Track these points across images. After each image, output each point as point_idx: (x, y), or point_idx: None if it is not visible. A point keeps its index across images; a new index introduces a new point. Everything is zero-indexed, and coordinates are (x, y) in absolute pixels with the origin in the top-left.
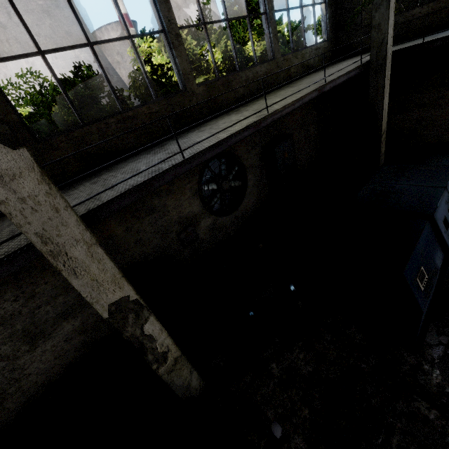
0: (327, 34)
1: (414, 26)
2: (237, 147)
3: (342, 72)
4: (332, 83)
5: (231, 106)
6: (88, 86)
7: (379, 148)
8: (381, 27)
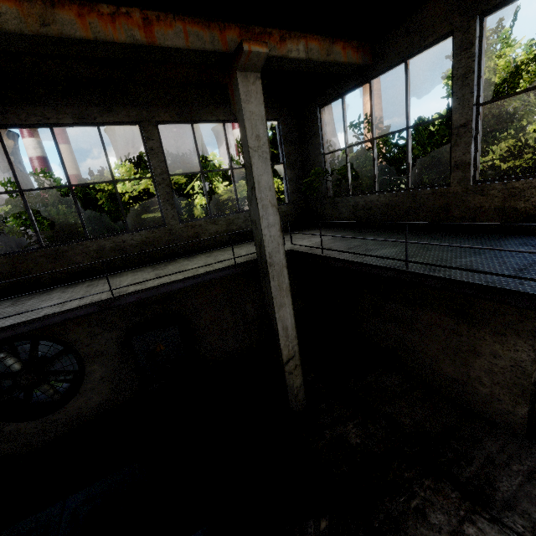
0: (289, 196)
1: (374, 214)
2: (68, 329)
3: (185, 275)
4: (145, 291)
5: (60, 280)
6: (97, 190)
7: (285, 379)
8: (257, 224)
